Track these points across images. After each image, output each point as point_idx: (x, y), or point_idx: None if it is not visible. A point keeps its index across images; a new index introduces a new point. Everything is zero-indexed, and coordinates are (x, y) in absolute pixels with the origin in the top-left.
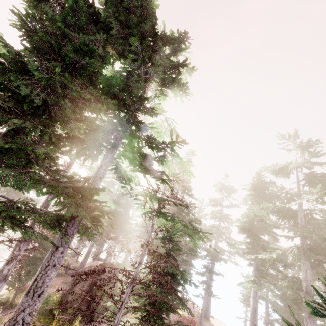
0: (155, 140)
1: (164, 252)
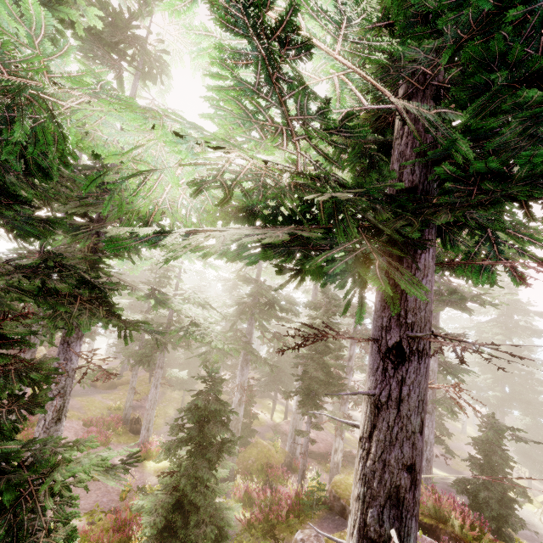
0: None
1: None
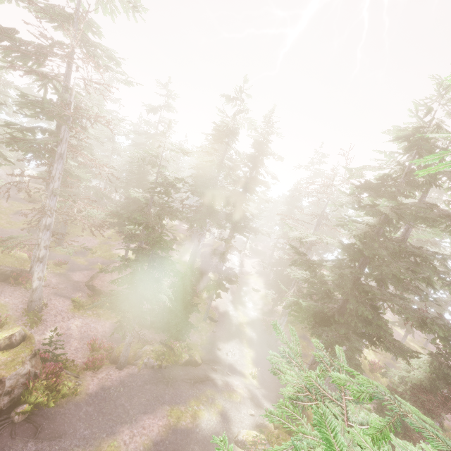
0: (443, 273)
1: (436, 351)
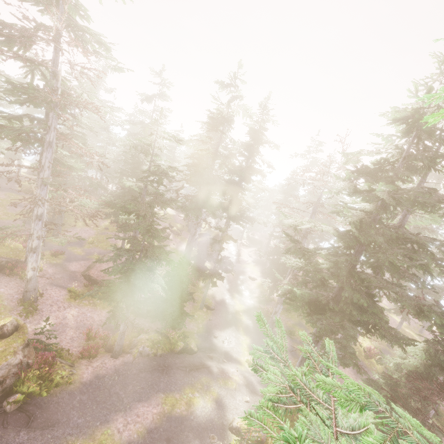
0: (440, 259)
1: (432, 338)
